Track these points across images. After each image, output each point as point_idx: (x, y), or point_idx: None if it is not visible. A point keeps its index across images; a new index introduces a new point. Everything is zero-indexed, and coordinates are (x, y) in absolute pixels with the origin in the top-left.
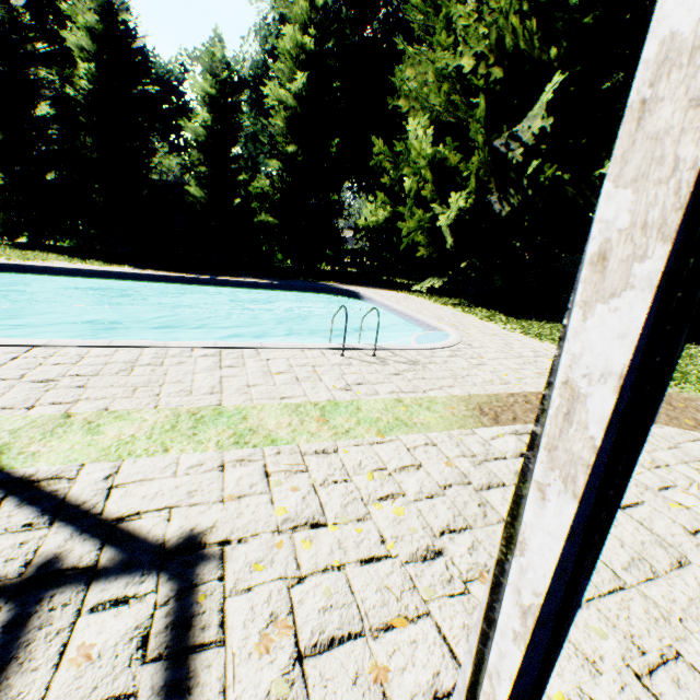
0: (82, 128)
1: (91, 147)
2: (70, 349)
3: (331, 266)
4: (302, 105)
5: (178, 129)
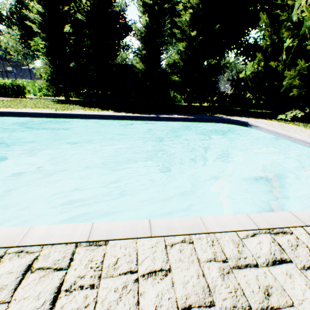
0: (85, 36)
1: (89, 46)
2: (114, 247)
3: (206, 103)
4: (201, 3)
5: (123, 37)
